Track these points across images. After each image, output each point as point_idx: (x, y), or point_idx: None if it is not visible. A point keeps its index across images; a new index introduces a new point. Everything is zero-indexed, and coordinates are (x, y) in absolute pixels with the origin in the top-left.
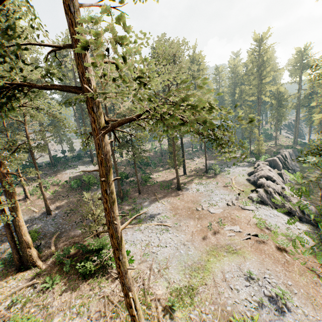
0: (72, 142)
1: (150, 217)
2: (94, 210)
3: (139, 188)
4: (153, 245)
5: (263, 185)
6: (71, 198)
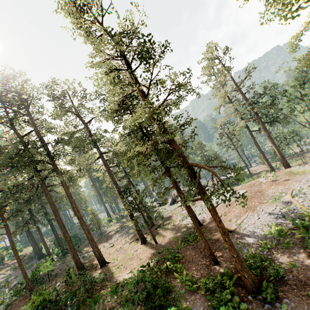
0: None
1: (285, 215)
2: None
3: (210, 248)
4: None
5: (203, 185)
6: None
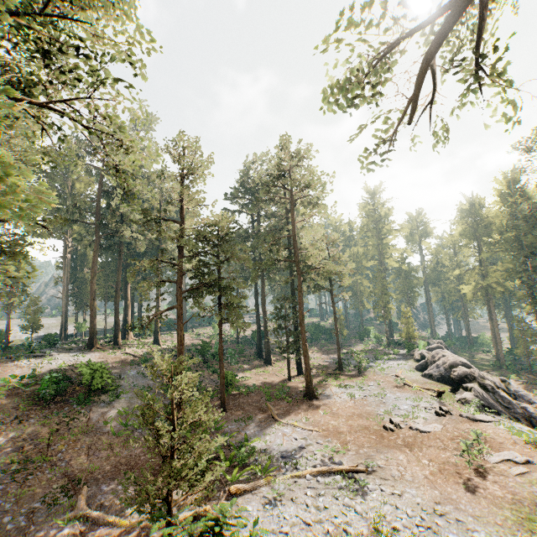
0: (39, 309)
1: (284, 458)
2: (159, 421)
3: (223, 395)
4: (353, 533)
5: (473, 375)
6: (29, 428)
